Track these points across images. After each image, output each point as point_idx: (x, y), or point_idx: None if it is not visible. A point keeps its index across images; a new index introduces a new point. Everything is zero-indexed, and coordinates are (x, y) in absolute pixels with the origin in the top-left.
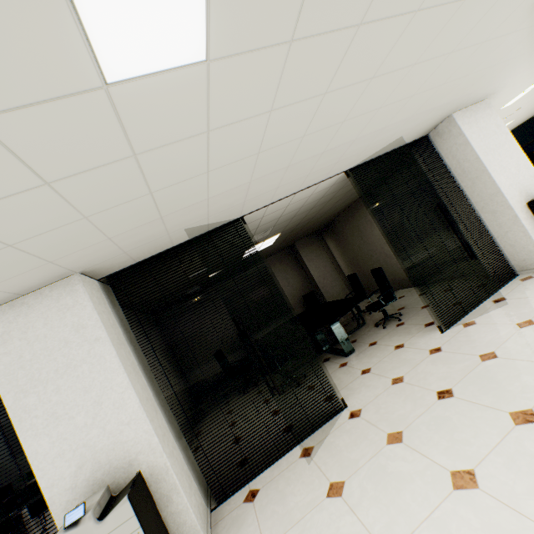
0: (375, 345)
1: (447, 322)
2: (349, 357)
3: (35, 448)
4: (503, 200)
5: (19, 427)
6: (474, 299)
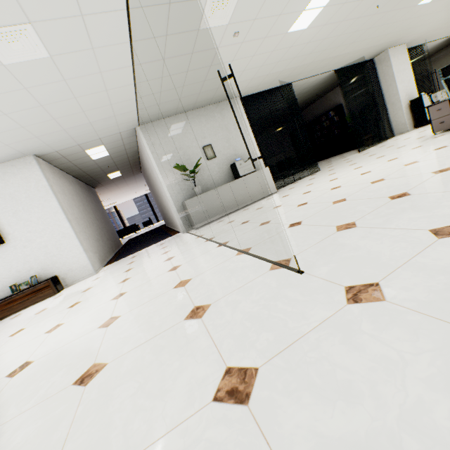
0: None
1: None
2: None
3: (399, 87)
4: None
5: (396, 81)
6: None
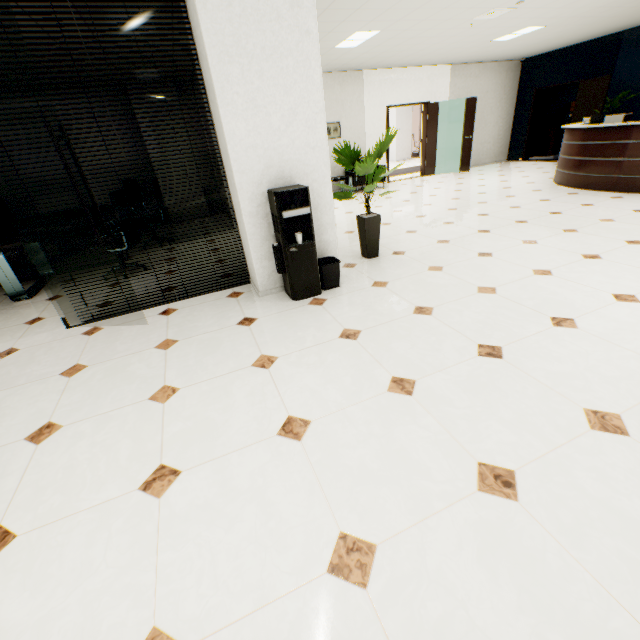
0: (49, 302)
1: (92, 315)
2: (13, 304)
3: None
4: (231, 169)
5: None
6: (160, 296)
